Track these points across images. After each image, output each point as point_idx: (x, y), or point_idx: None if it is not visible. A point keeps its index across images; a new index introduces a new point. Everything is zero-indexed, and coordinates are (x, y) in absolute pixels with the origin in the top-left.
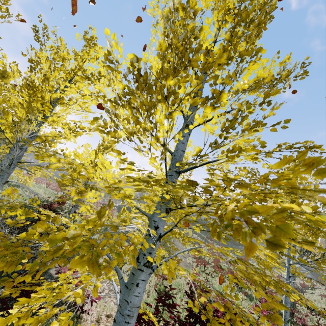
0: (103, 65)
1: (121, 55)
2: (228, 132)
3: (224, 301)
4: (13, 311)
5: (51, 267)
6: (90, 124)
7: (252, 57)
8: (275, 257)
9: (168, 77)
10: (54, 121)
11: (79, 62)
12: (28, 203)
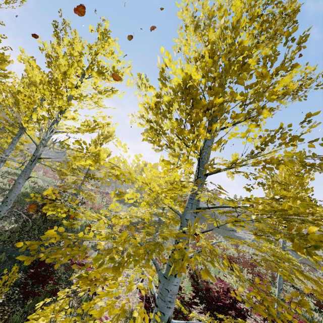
0: (118, 60)
1: (174, 72)
2: (266, 145)
3: (258, 290)
4: (101, 303)
5: (127, 267)
6: (103, 119)
7: (287, 72)
8: (319, 259)
9: (218, 95)
10: (74, 119)
11: (94, 57)
12: (29, 192)
